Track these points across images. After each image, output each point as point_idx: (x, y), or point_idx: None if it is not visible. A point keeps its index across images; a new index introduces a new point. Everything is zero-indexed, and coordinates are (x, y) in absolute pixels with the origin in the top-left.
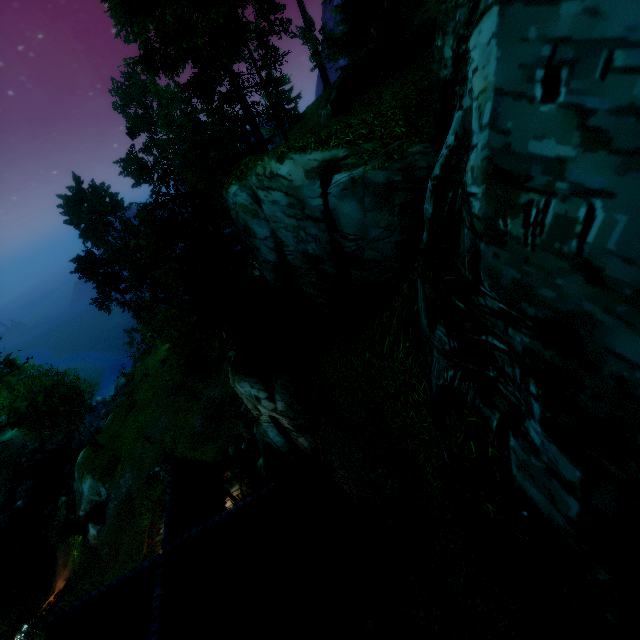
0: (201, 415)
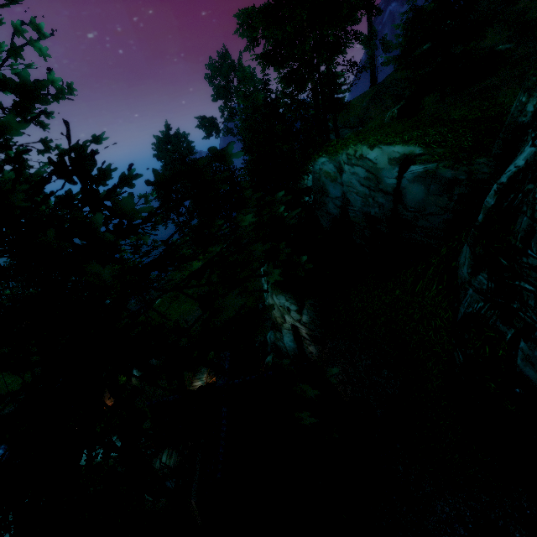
0: None
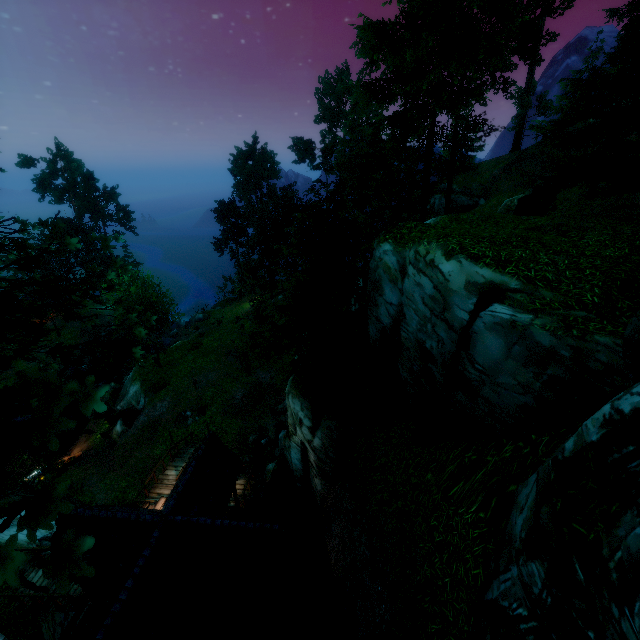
0: (244, 390)
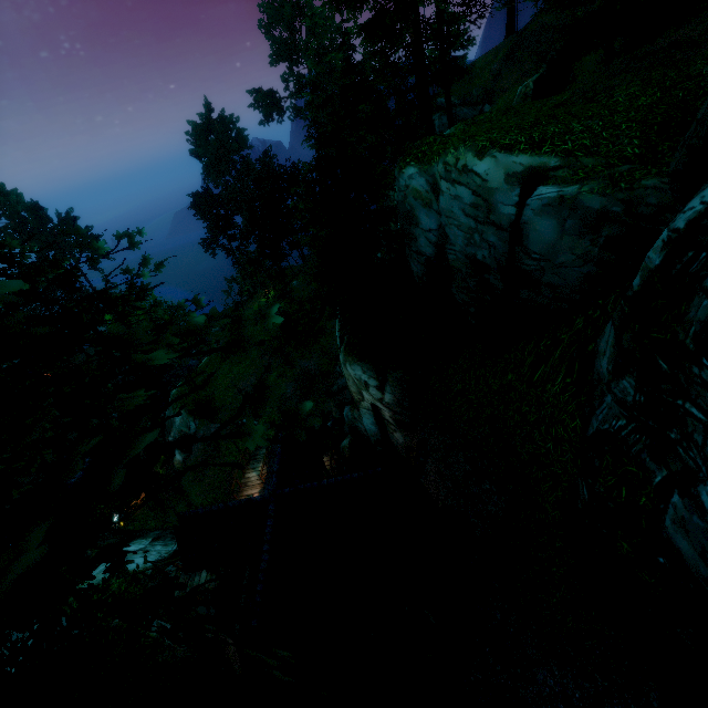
0: (293, 383)
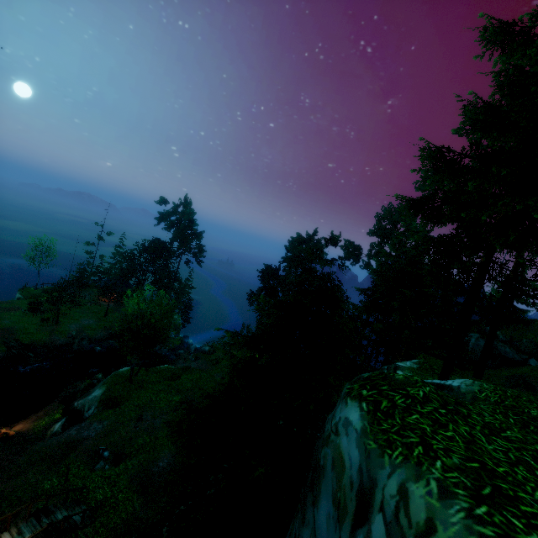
0: (173, 459)
